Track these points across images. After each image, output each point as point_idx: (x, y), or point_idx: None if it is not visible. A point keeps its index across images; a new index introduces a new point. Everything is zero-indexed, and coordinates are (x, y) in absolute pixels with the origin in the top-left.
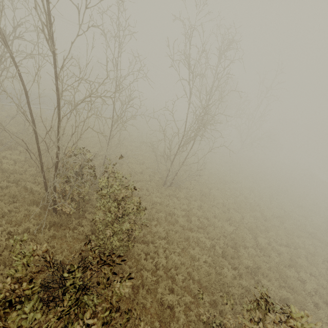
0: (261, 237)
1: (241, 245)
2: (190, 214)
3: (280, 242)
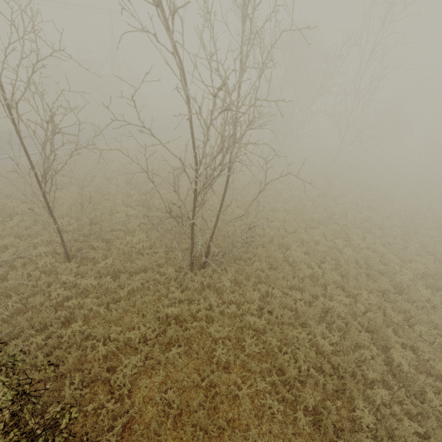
0: (396, 342)
1: (354, 391)
2: (243, 328)
3: (438, 341)
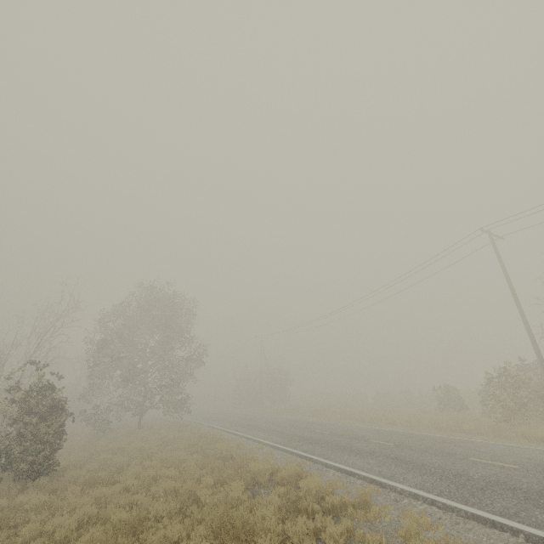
0: None
1: None
2: None
3: None
